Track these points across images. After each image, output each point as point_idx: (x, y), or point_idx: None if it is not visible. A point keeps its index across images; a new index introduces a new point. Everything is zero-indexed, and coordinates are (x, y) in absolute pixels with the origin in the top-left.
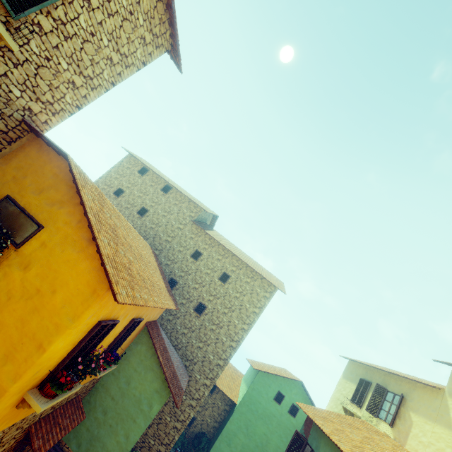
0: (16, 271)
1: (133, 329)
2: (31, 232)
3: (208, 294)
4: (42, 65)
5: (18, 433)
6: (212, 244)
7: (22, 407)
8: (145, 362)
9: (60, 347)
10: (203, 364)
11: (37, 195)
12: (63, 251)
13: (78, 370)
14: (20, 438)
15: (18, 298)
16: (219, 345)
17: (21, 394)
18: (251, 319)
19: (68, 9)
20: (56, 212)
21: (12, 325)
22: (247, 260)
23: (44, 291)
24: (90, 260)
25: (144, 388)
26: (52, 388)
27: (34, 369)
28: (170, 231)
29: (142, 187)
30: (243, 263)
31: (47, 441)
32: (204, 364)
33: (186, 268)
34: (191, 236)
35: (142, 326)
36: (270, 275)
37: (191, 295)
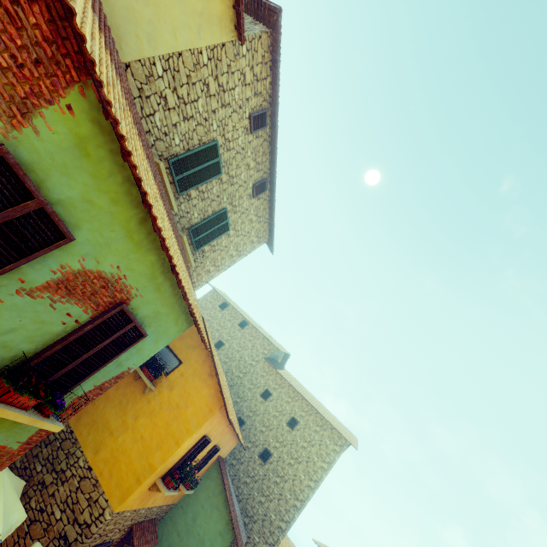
0: (165, 391)
1: (211, 457)
2: (175, 365)
3: (275, 439)
4: (198, 266)
5: (128, 525)
6: (283, 384)
7: (153, 490)
8: (212, 499)
9: (185, 446)
10: (264, 523)
11: (179, 340)
12: (193, 380)
13: (182, 474)
14: (123, 536)
15: (165, 409)
16: (283, 502)
17: (156, 478)
18: (318, 475)
19: (218, 240)
20: (191, 353)
21: (161, 426)
22: (317, 406)
23: (181, 406)
24: (209, 388)
25: (208, 528)
26: (171, 480)
27: (171, 458)
28: (243, 366)
29: (221, 321)
30: (313, 409)
31: (139, 545)
32: (264, 524)
33: (254, 408)
34: (262, 374)
35: (214, 459)
36: (341, 426)
37: (257, 439)
